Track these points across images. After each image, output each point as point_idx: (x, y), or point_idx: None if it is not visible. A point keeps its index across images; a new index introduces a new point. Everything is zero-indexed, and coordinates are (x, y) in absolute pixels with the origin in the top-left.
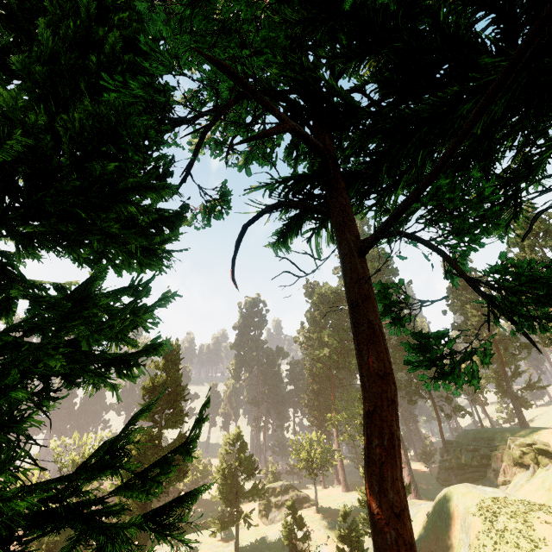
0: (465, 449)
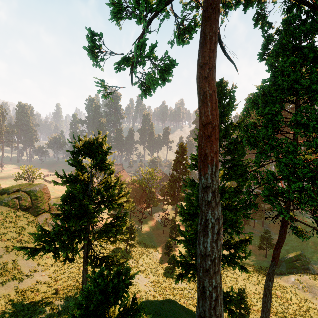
0: None
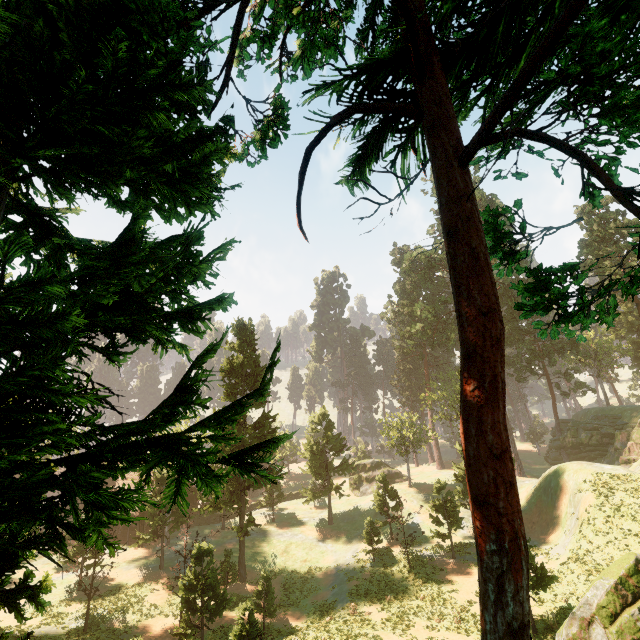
0: (583, 428)
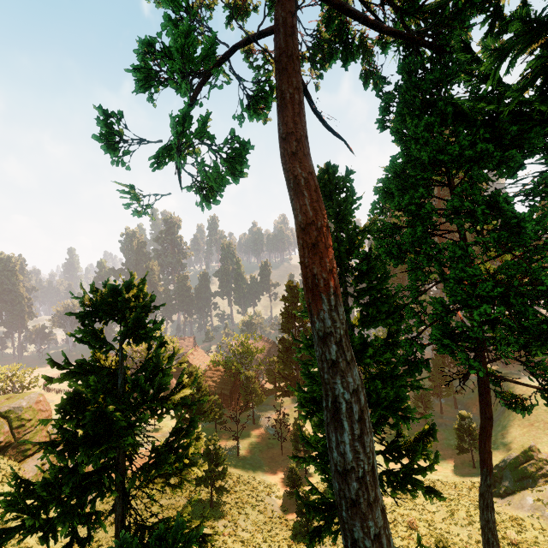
0: None
